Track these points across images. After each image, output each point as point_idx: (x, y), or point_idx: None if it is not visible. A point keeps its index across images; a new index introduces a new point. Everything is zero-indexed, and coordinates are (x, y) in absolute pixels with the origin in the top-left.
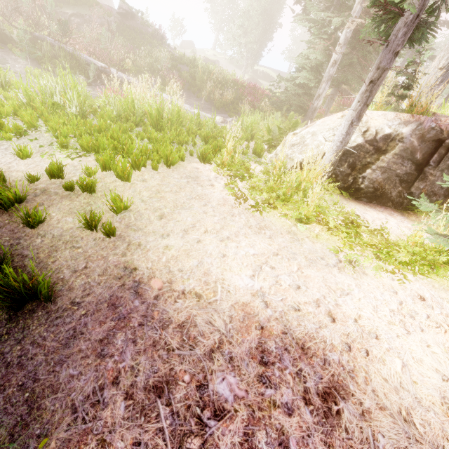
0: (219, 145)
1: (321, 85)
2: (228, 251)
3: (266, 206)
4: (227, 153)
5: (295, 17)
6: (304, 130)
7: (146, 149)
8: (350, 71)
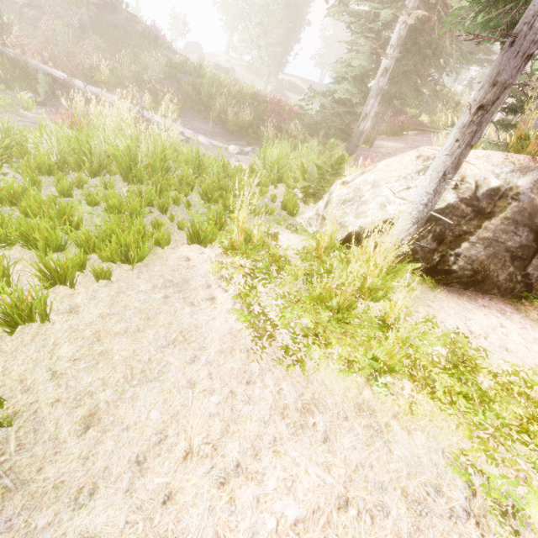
0: (228, 205)
1: (368, 102)
2: (235, 526)
3: (310, 336)
4: (239, 230)
5: (330, 9)
6: (360, 178)
7: (88, 234)
8: (404, 82)
